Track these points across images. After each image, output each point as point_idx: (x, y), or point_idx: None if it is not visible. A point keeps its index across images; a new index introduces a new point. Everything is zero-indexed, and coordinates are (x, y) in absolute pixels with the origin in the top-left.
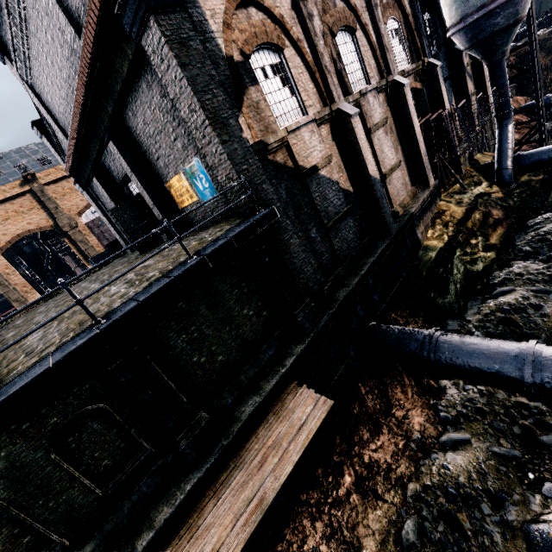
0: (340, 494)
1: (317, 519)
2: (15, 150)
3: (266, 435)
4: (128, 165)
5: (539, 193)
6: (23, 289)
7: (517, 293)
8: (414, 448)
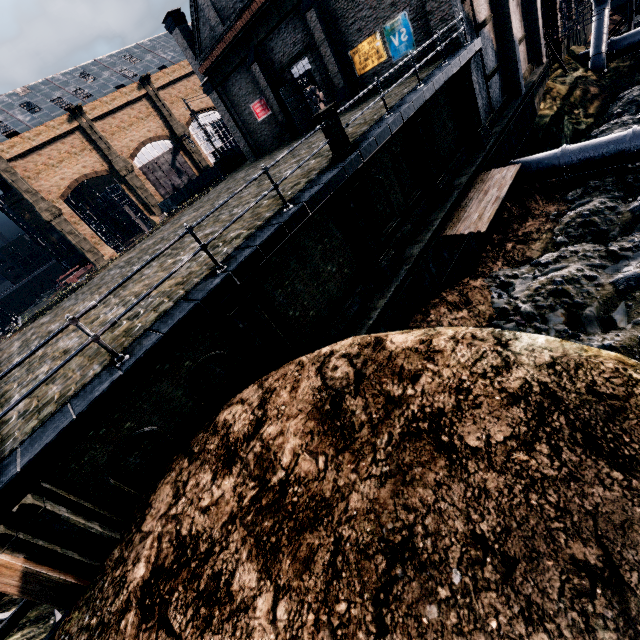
0: (507, 250)
1: (496, 262)
2: (42, 82)
3: (480, 189)
4: (323, 32)
5: (626, 76)
6: (92, 240)
7: (614, 132)
8: (553, 218)
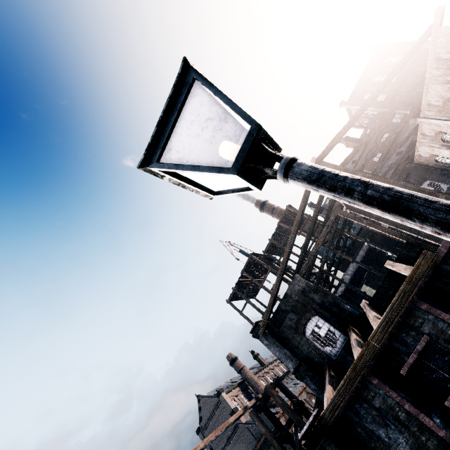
0: None
1: None
2: None
3: None
4: None
5: None
6: None
7: None
8: None
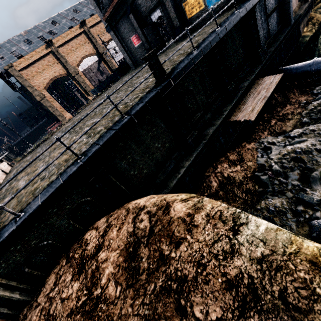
0: (272, 125)
1: (264, 132)
2: (33, 27)
3: (255, 90)
4: None
5: None
6: (60, 110)
7: None
8: (303, 105)
